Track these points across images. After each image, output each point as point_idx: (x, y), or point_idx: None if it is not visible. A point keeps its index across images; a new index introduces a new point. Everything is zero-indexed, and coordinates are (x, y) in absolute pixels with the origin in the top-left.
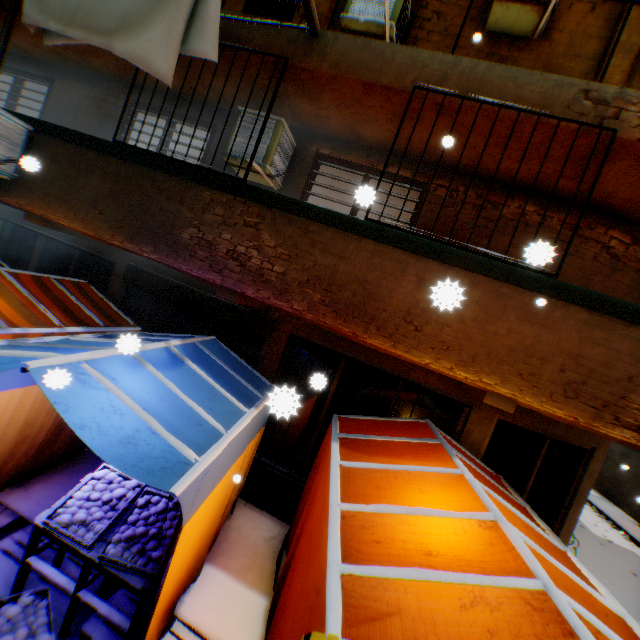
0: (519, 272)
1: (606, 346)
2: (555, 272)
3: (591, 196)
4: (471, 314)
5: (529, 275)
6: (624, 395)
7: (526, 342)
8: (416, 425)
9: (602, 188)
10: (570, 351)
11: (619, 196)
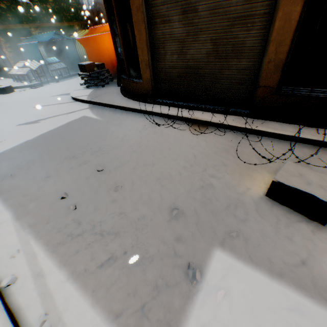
0: None
1: None
2: None
3: None
4: None
5: None
6: None
7: None
8: None
9: None
10: None
11: None
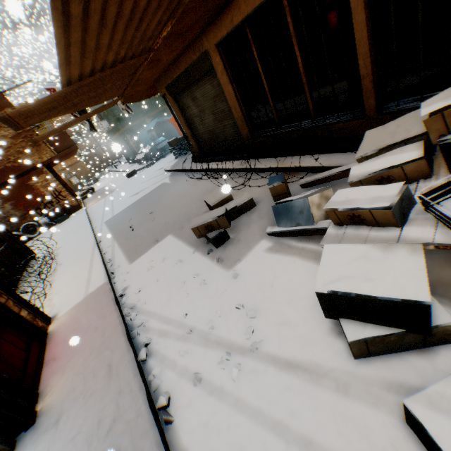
0: None
1: None
2: None
3: None
4: None
5: None
6: None
7: None
8: None
9: None
10: None
11: None
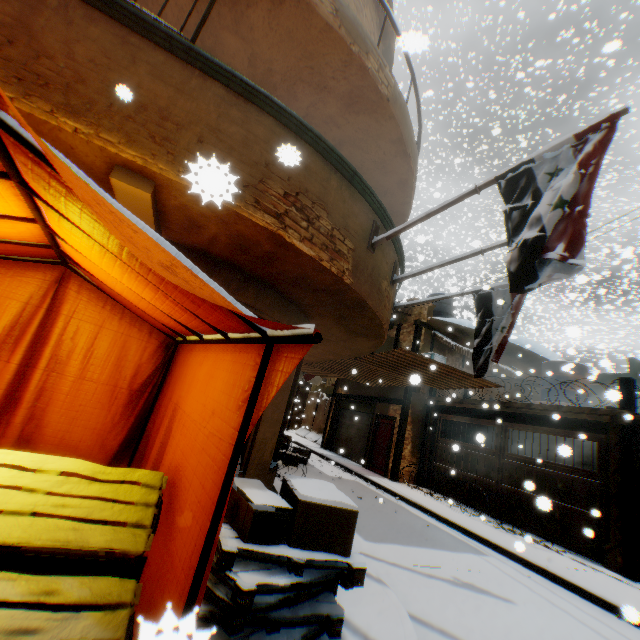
0: (149, 21)
1: (245, 128)
2: (192, 40)
3: (260, 71)
4: (87, 54)
5: (161, 28)
6: (265, 180)
7: (161, 104)
8: (40, 257)
9: (263, 55)
10: (210, 124)
11: (278, 71)
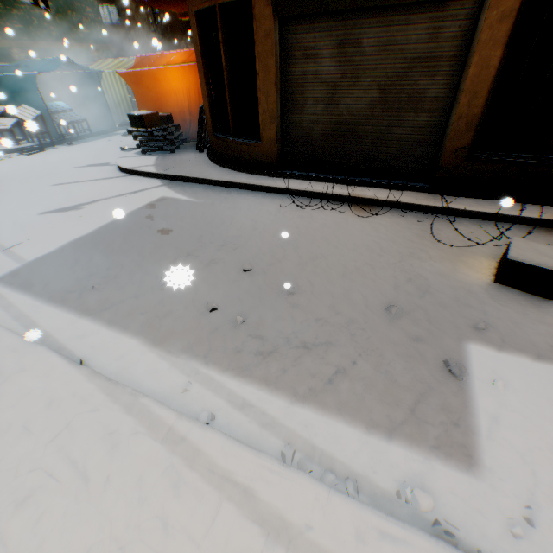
0: None
1: None
2: None
3: None
4: None
5: None
6: None
7: None
8: None
9: None
10: None
11: None
